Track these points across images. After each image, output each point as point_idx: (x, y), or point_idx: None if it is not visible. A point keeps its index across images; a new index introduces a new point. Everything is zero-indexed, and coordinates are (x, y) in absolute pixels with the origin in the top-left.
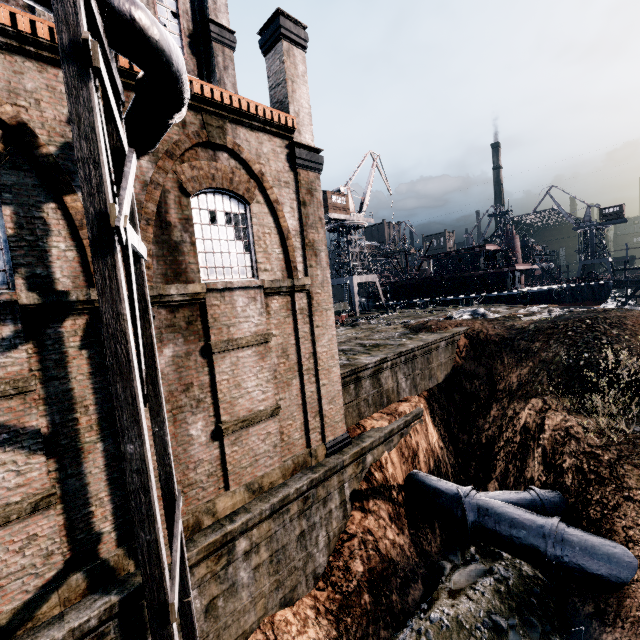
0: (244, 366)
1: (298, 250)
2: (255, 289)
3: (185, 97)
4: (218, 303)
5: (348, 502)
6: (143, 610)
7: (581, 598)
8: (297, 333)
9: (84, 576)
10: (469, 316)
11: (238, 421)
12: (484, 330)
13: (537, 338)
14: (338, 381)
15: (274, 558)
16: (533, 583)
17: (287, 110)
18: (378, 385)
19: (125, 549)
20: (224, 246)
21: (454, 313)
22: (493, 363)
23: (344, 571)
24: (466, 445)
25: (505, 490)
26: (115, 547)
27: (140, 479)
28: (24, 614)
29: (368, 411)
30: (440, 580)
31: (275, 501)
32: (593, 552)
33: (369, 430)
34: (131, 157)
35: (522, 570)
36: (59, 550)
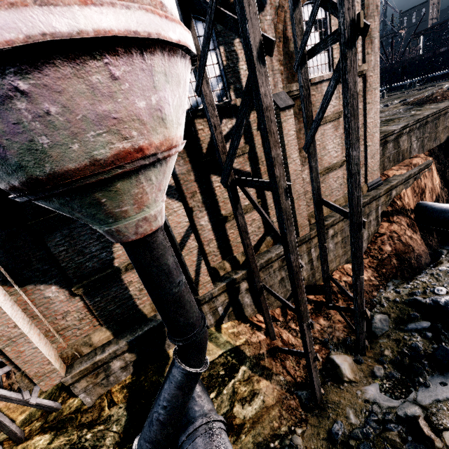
0: (327, 135)
1: (359, 41)
2: None
3: None
4: (314, 93)
5: (379, 217)
6: None
7: None
8: None
9: (271, 238)
10: None
11: (325, 169)
12: None
13: None
14: (377, 143)
15: (343, 241)
16: None
17: None
18: (397, 147)
19: None
20: None
21: None
22: None
23: (378, 250)
24: None
25: None
26: (278, 229)
27: (357, 168)
28: (256, 248)
29: (389, 165)
30: (440, 257)
31: None
32: None
33: (392, 176)
34: None
35: None
36: (262, 226)
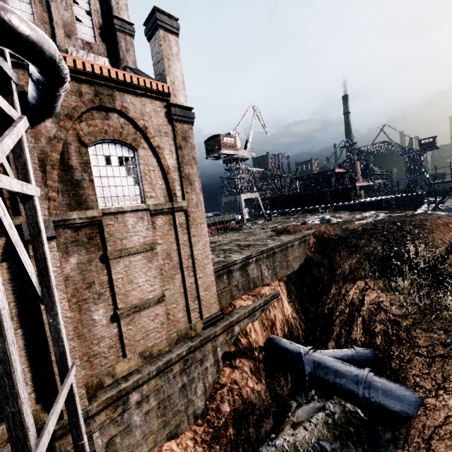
0: (135, 267)
1: (177, 181)
2: (142, 211)
3: (64, 76)
4: (112, 223)
5: (220, 361)
6: (54, 449)
7: (383, 428)
8: (178, 241)
9: None
10: (318, 221)
11: (131, 307)
12: (327, 231)
13: (363, 237)
14: (212, 274)
15: (161, 405)
16: (352, 416)
17: (165, 80)
18: (246, 275)
19: (42, 405)
20: (118, 181)
21: (310, 219)
22: (333, 255)
23: (216, 411)
24: (314, 315)
25: (339, 347)
26: (35, 404)
27: (3, 367)
28: None
29: (238, 294)
30: (287, 415)
31: (160, 364)
32: (390, 394)
33: (238, 308)
34: (18, 122)
35: (345, 407)
36: None
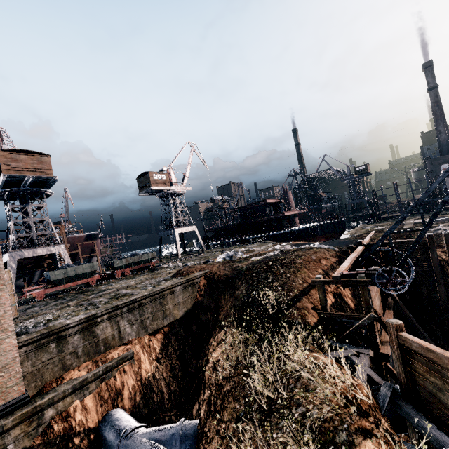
0: None
1: None
2: None
3: None
4: None
5: None
6: None
7: None
8: None
9: None
10: (222, 259)
11: None
12: (218, 272)
13: (241, 278)
14: (13, 349)
15: None
16: None
17: None
18: (92, 337)
19: None
20: None
21: None
22: (220, 298)
23: None
24: (194, 369)
25: None
26: None
27: None
28: None
29: (77, 362)
30: None
31: None
32: None
33: (64, 382)
34: None
35: None
36: None
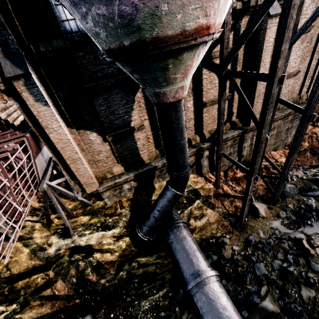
0: (293, 47)
1: None
2: None
3: None
4: None
5: None
6: (244, 137)
7: None
8: None
9: (229, 124)
10: None
11: None
12: None
13: None
14: None
15: (277, 134)
16: None
17: None
18: None
19: (238, 119)
20: None
21: None
22: None
23: None
24: None
25: None
26: (235, 118)
27: None
28: None
29: None
30: None
31: (286, 113)
32: None
33: None
34: None
35: None
36: (226, 115)
